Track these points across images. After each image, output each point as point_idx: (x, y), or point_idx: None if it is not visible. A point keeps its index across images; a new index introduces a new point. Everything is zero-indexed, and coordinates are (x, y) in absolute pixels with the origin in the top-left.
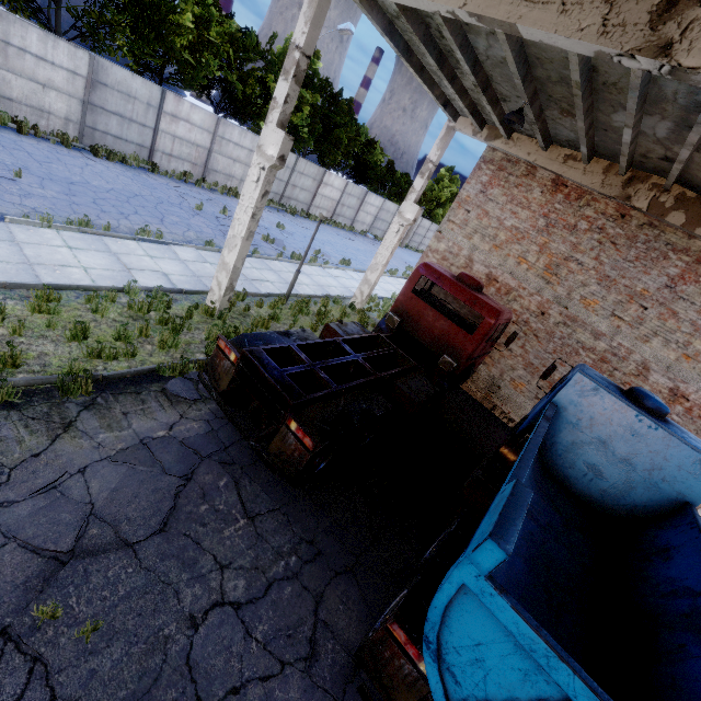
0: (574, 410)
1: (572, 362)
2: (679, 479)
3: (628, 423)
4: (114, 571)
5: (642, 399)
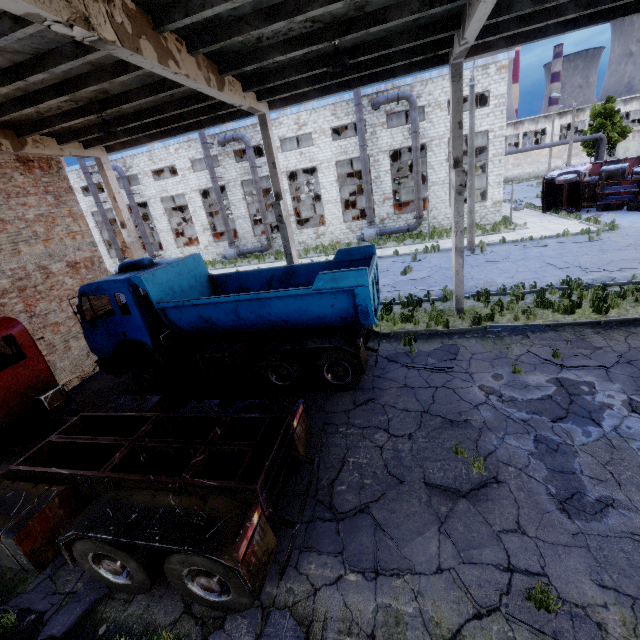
0: (163, 294)
1: (10, 313)
2: (200, 272)
3: (174, 273)
4: (440, 474)
5: (144, 263)
